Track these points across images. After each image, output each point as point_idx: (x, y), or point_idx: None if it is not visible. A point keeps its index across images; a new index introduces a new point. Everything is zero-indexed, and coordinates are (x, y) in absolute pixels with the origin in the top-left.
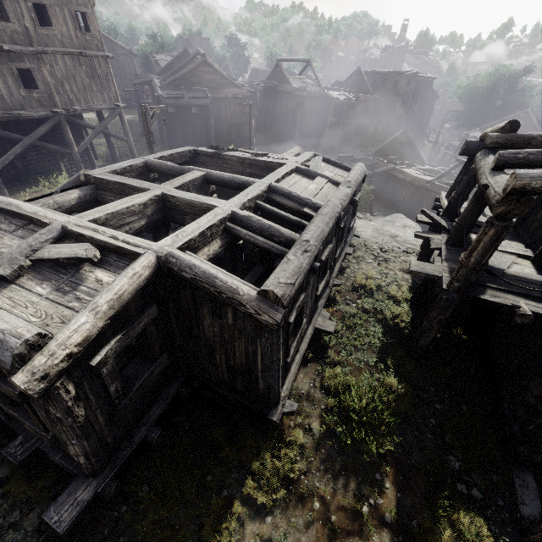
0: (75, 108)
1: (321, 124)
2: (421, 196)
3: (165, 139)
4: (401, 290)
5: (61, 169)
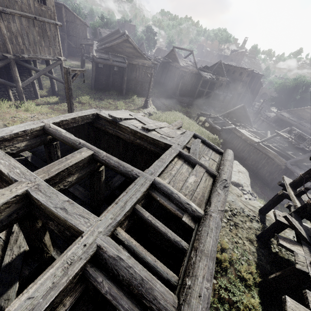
0: (23, 56)
1: (193, 89)
2: (250, 150)
3: (93, 83)
4: (250, 269)
5: (9, 95)
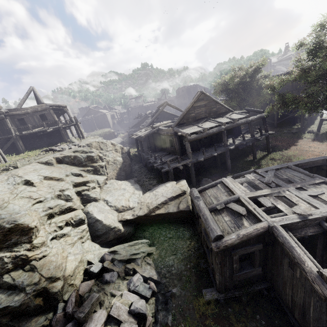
0: None
1: None
2: None
3: None
4: None
5: None
